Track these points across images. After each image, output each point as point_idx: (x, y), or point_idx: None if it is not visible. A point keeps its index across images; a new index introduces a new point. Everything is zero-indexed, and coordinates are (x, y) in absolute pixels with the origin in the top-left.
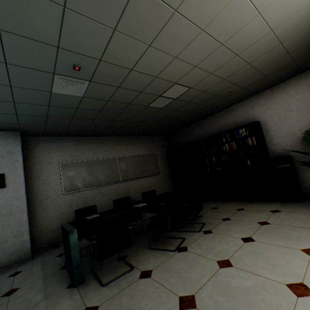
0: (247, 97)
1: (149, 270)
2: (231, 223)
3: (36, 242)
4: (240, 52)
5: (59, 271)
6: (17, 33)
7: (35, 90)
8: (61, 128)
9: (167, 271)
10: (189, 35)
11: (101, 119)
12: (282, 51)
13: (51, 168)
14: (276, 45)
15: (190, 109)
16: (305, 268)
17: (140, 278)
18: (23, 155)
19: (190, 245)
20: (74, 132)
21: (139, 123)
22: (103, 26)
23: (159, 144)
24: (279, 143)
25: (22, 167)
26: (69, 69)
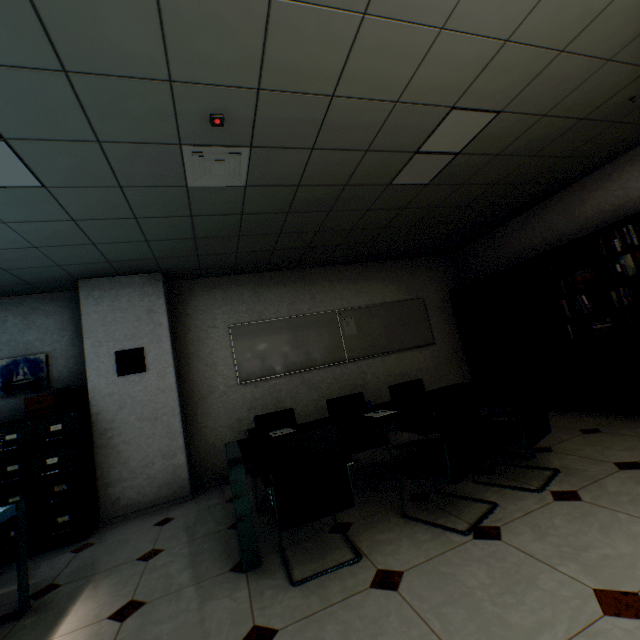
0: None
1: (397, 570)
2: None
3: (199, 470)
4: None
5: (226, 531)
6: (95, 71)
7: (160, 188)
8: (225, 259)
9: (440, 583)
10: None
11: (294, 232)
12: None
13: (215, 336)
14: None
15: (505, 175)
16: None
17: (371, 587)
18: (172, 315)
19: (510, 525)
20: (249, 265)
21: (376, 230)
22: None
23: (432, 274)
24: None
25: (168, 336)
26: (203, 127)
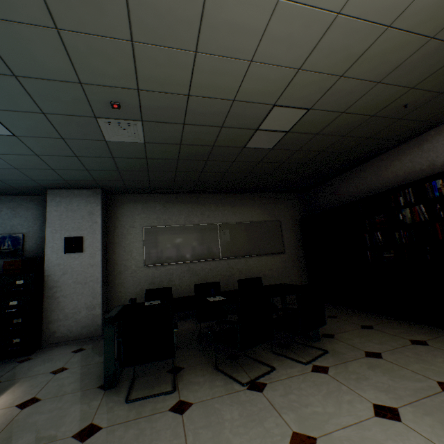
0: None
1: (190, 402)
2: (376, 366)
3: None
4: (394, 17)
5: None
6: (33, 76)
7: (88, 141)
8: (142, 184)
9: (209, 414)
10: (255, 15)
11: (186, 171)
12: None
13: (133, 233)
14: None
15: (328, 146)
16: None
17: (169, 410)
18: (106, 217)
19: (274, 383)
20: (160, 189)
21: (244, 173)
22: (115, 40)
23: (288, 205)
24: None
25: (100, 231)
26: (108, 108)
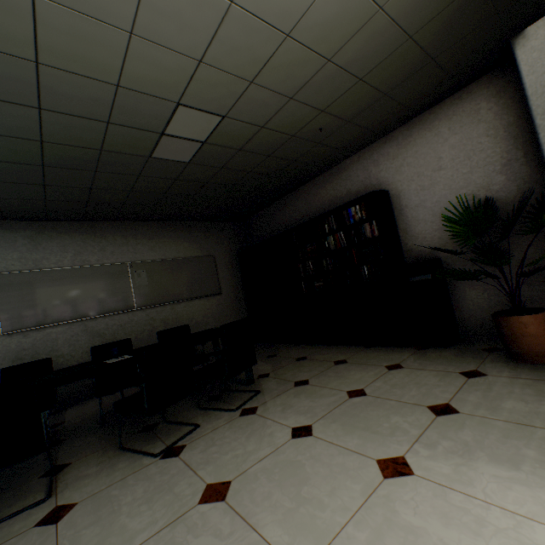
0: (367, 141)
1: (73, 503)
2: (302, 392)
3: None
4: (291, 26)
5: None
6: None
7: None
8: None
9: (100, 507)
10: None
11: (63, 185)
12: (393, 29)
13: None
14: (372, 12)
15: (255, 167)
16: (353, 512)
17: (35, 526)
18: None
19: (195, 442)
20: (21, 212)
21: (158, 194)
22: None
23: (224, 236)
24: (421, 234)
25: None
26: None
